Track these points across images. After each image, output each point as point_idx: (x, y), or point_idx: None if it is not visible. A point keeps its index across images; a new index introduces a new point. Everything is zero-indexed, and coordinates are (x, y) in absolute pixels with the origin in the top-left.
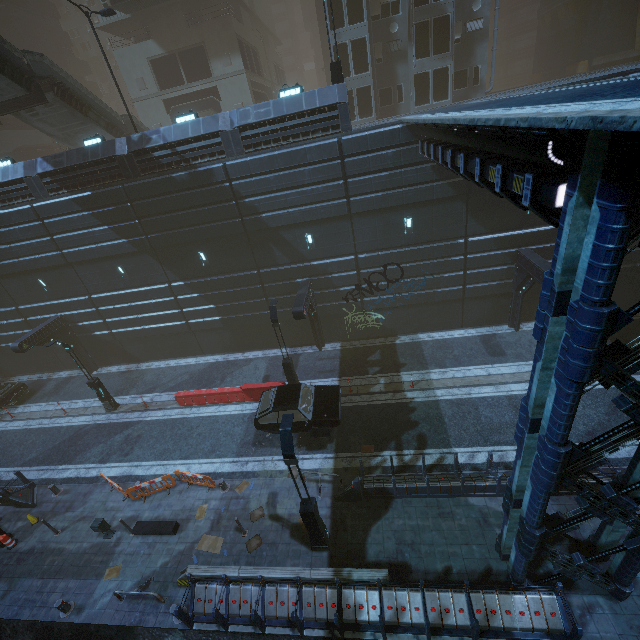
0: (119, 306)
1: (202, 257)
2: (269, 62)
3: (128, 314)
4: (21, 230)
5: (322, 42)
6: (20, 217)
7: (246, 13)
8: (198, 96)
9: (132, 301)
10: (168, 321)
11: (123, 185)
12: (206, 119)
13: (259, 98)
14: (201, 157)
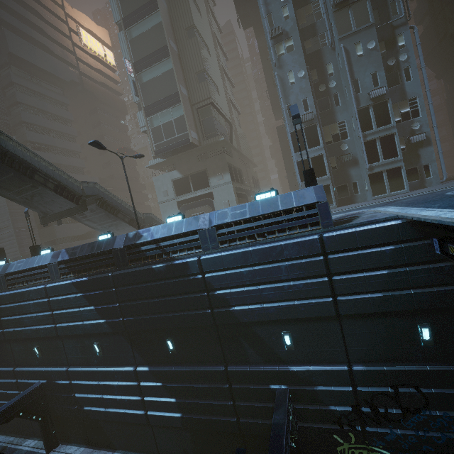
0: (88, 382)
1: (169, 344)
2: (249, 176)
3: (94, 392)
4: (33, 304)
5: (285, 162)
6: (35, 294)
7: (235, 152)
8: (199, 198)
9: (100, 379)
10: (128, 407)
11: (113, 272)
12: (188, 219)
13: (241, 196)
14: (180, 250)
